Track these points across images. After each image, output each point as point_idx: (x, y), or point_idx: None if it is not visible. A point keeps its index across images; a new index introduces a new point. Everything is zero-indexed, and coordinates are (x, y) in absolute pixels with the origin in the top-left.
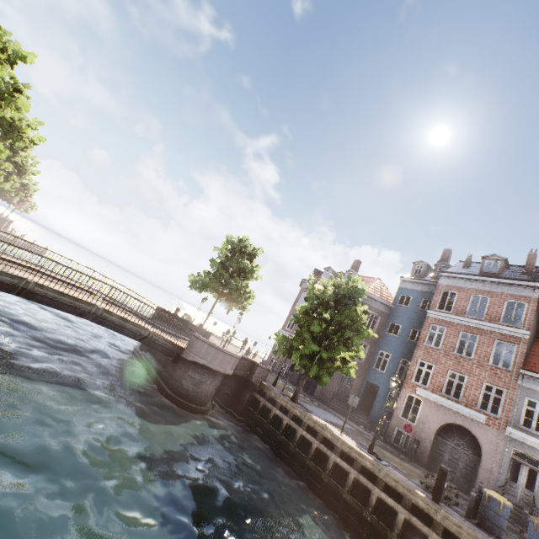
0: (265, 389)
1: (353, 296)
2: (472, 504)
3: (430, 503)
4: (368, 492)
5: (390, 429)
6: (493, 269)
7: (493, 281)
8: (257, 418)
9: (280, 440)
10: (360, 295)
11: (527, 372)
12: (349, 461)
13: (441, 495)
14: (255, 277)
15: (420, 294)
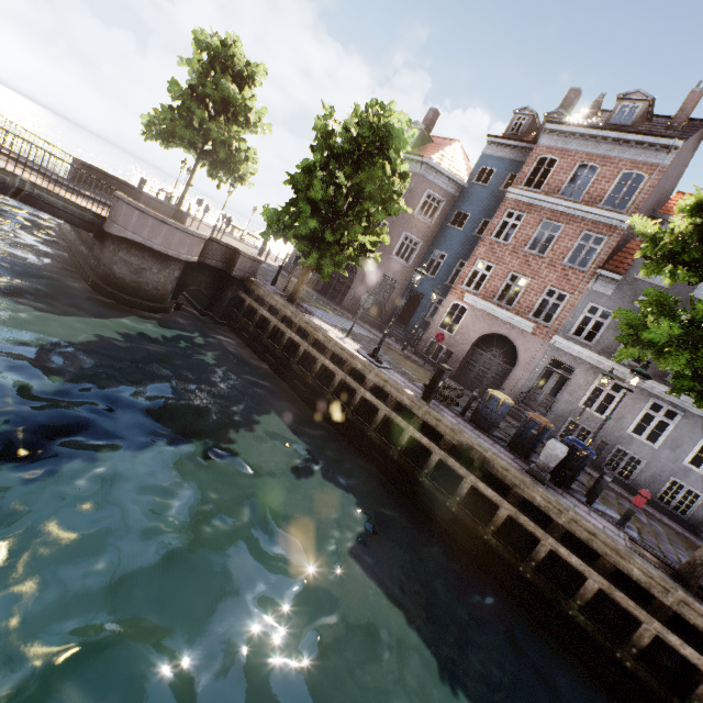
0: (253, 286)
1: (384, 142)
2: (470, 403)
3: (416, 400)
4: (355, 393)
5: (423, 341)
6: (626, 118)
7: (617, 139)
8: (241, 322)
9: (266, 345)
10: (397, 142)
11: (605, 273)
12: (340, 363)
13: (432, 394)
14: (252, 121)
15: (509, 165)
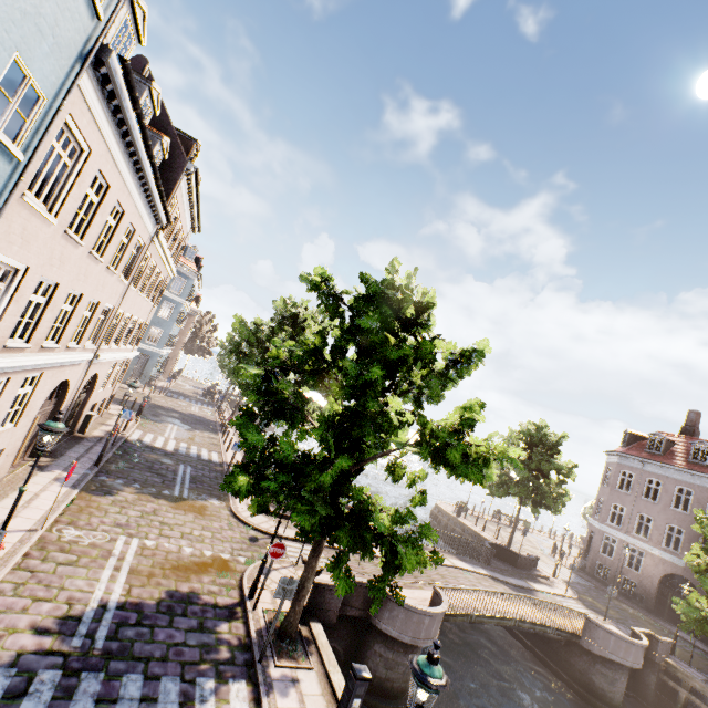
0: (679, 673)
1: None
2: None
3: None
4: None
5: None
6: None
7: None
8: None
9: None
10: None
11: None
12: None
13: None
14: (573, 478)
15: None
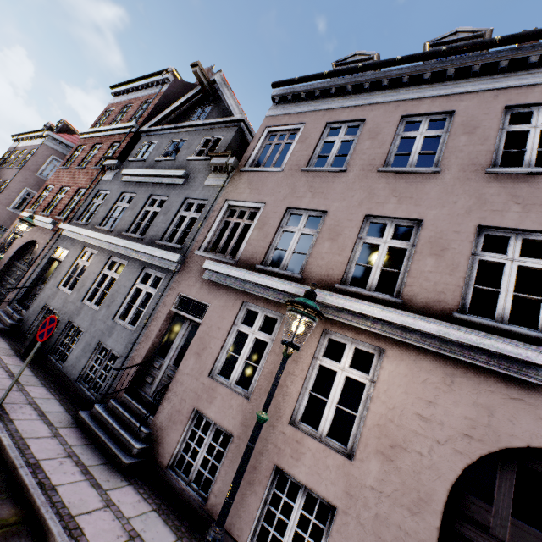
0: None
1: None
2: None
3: None
4: None
5: None
6: None
7: (143, 85)
8: None
9: None
10: None
11: (109, 162)
12: None
13: None
14: None
15: None
